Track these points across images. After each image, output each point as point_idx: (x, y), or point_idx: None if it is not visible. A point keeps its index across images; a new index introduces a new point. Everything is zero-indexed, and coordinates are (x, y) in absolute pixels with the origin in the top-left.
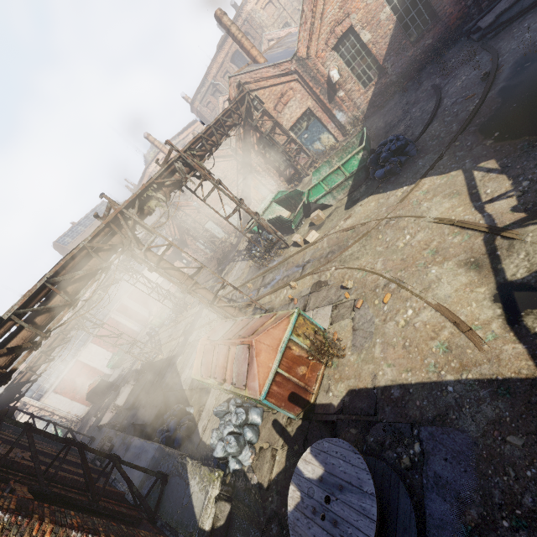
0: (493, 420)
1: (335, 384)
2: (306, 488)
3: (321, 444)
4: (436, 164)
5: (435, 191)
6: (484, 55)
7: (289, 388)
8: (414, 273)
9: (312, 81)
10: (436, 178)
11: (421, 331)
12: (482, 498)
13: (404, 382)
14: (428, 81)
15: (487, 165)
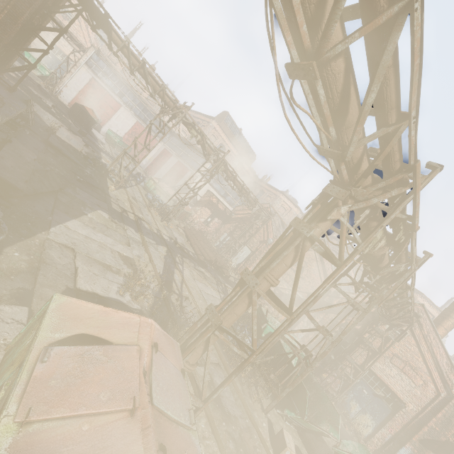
0: None
1: None
2: None
3: None
4: None
5: None
6: None
7: None
8: None
9: (444, 418)
10: None
11: None
12: None
13: None
14: None
15: None
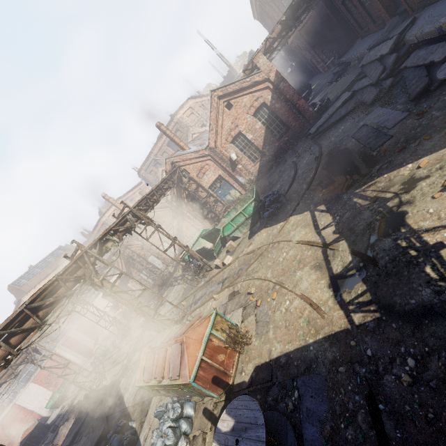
0: (332, 361)
1: (246, 365)
2: (223, 440)
3: (233, 403)
4: (296, 208)
5: (297, 224)
6: (315, 147)
7: (212, 373)
8: (288, 276)
9: (220, 160)
10: (297, 216)
11: (294, 313)
12: (331, 415)
13: (287, 351)
14: (290, 159)
15: (321, 208)
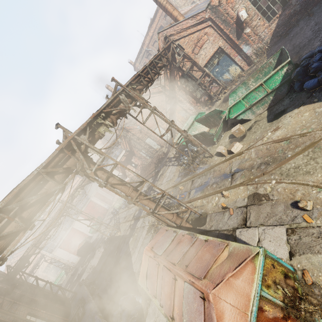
0: None
1: None
2: None
3: None
4: None
5: None
6: None
7: None
8: None
9: (223, 24)
10: None
11: None
12: None
13: None
14: None
15: None
